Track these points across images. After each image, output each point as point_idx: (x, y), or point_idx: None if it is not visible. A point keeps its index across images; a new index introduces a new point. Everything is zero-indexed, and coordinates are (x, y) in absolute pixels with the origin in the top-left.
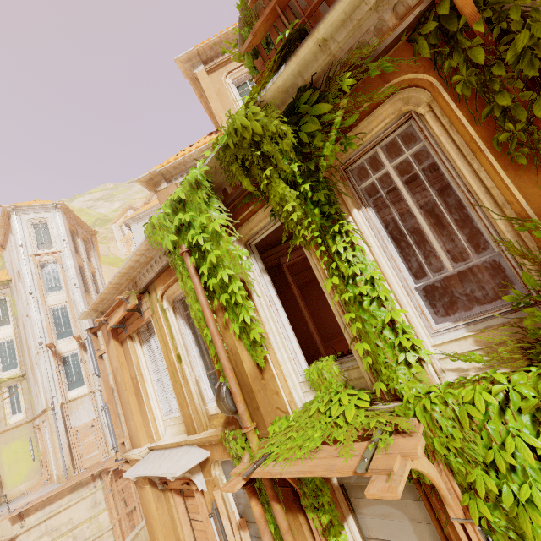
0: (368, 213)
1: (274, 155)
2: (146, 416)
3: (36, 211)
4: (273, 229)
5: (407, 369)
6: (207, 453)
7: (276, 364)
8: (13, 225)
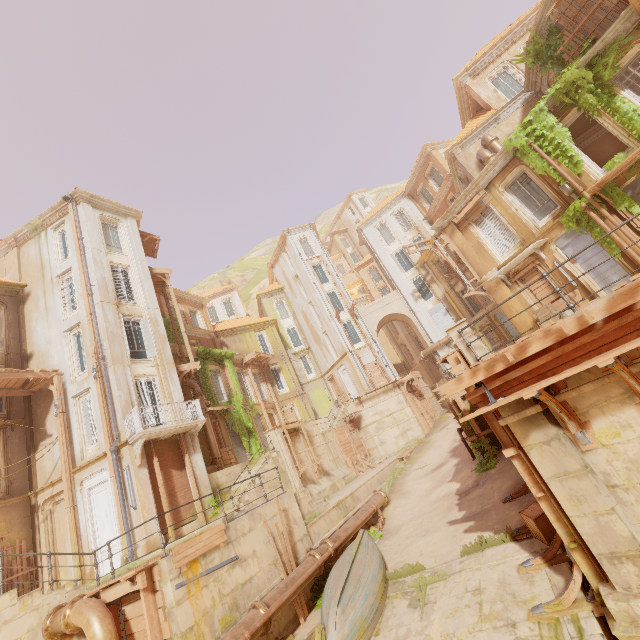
0: (627, 91)
1: (582, 84)
2: (489, 258)
3: (300, 232)
4: (573, 122)
5: None
6: (547, 238)
7: (588, 170)
8: (291, 242)
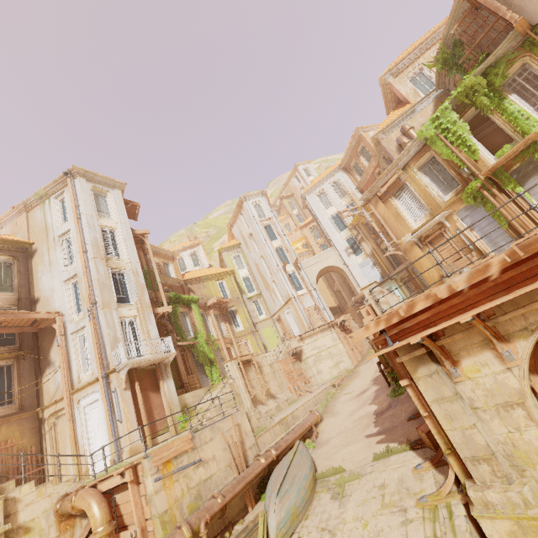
0: (514, 95)
1: (478, 89)
2: (405, 225)
3: (254, 198)
4: (472, 118)
5: (534, 127)
6: (450, 210)
7: (483, 157)
8: (246, 206)
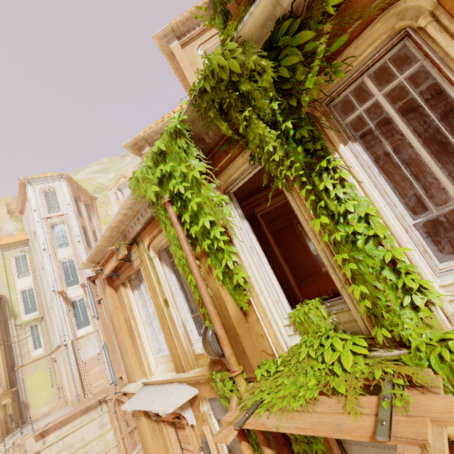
0: (356, 148)
1: (252, 94)
2: (139, 354)
3: (46, 182)
4: (251, 176)
5: (413, 313)
6: (195, 391)
7: (260, 308)
8: (28, 194)
